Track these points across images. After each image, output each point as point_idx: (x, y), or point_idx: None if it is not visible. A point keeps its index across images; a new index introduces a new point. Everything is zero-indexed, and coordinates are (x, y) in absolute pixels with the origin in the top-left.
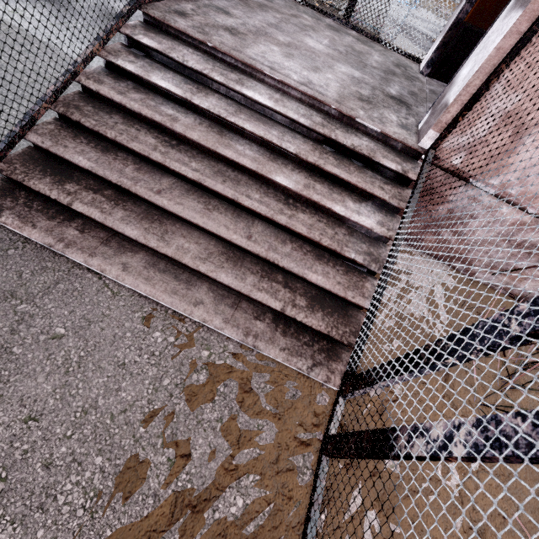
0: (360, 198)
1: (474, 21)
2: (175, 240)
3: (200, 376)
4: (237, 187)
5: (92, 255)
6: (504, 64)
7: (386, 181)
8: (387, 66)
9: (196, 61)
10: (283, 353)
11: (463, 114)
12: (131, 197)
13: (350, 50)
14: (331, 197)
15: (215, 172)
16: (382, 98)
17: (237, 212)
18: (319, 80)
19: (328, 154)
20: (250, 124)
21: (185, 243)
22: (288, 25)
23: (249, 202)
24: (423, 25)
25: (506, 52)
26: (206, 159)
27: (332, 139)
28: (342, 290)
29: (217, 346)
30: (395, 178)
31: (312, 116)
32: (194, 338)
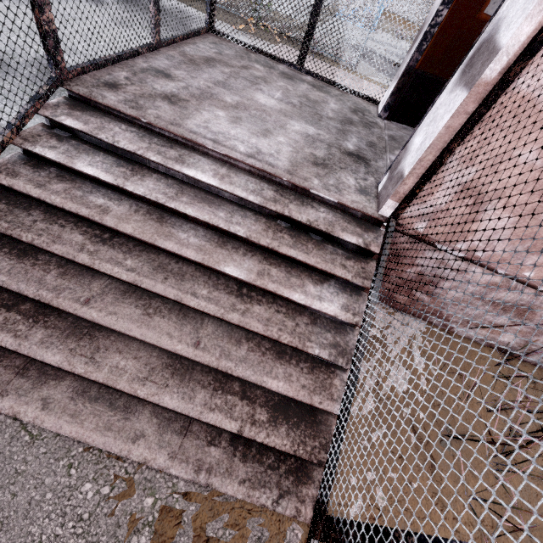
0: (321, 277)
1: (425, 68)
2: (108, 359)
3: (141, 537)
4: (181, 283)
5: (2, 394)
6: (455, 142)
7: (349, 255)
8: (344, 113)
9: (129, 139)
10: (243, 487)
11: (420, 189)
12: (56, 308)
13: (305, 100)
14: (289, 283)
15: (154, 267)
16: (339, 156)
17: (184, 311)
18: (269, 147)
19: (283, 232)
20: (193, 207)
21: (121, 361)
22: (237, 80)
23: (195, 302)
24: (382, 48)
25: (456, 130)
26: (145, 252)
27: (285, 216)
28: (307, 396)
29: (164, 487)
30: (358, 250)
31: (263, 190)
32: (134, 483)
